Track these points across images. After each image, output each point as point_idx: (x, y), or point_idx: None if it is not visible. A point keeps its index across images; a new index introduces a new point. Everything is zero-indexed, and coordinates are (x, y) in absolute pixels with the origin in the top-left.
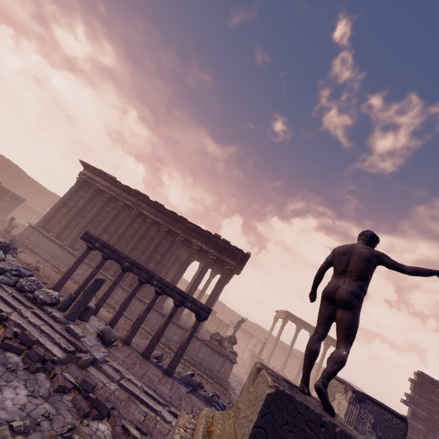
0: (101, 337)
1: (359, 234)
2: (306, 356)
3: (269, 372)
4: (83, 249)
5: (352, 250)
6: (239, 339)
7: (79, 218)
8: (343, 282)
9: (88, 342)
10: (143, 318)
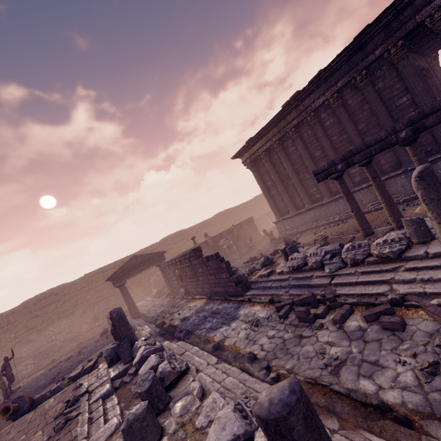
0: None
1: None
2: None
3: None
4: (324, 192)
5: None
6: None
7: (287, 183)
8: None
9: None
10: None
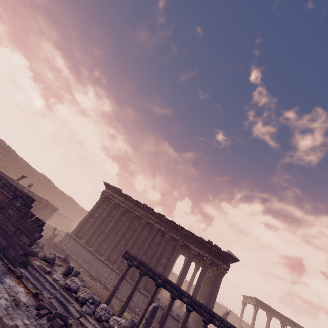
0: None
1: None
2: None
3: None
4: (106, 254)
5: None
6: None
7: (102, 227)
8: None
9: None
10: None
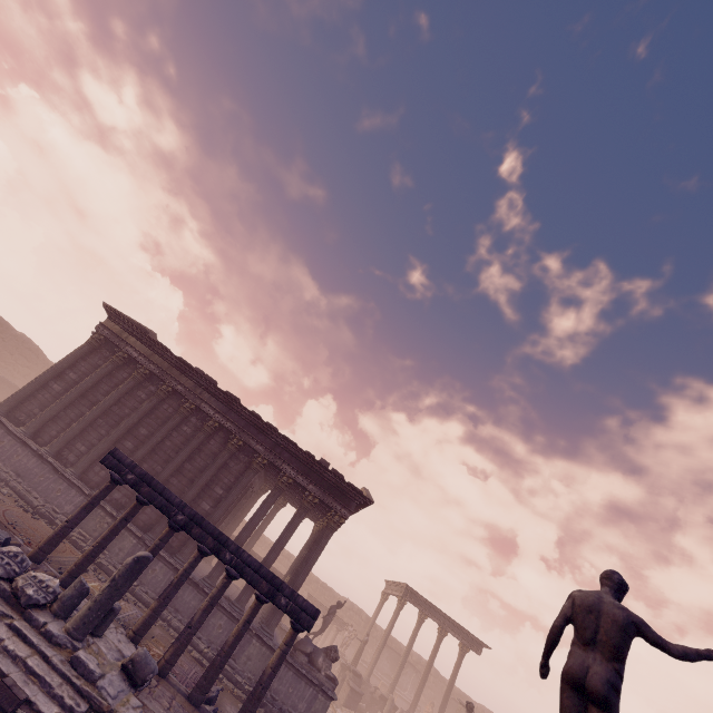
0: (128, 673)
1: (602, 575)
2: None
3: None
4: (82, 464)
5: (601, 605)
6: (317, 628)
7: (83, 404)
8: (593, 659)
9: (110, 688)
10: (198, 624)
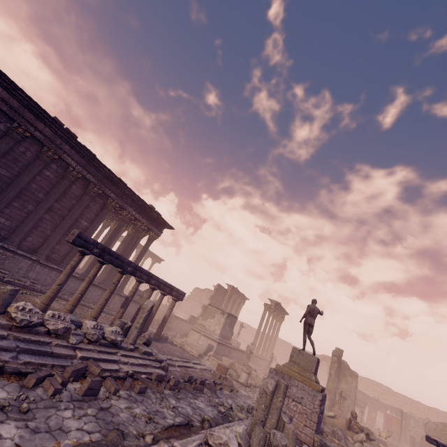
0: (146, 344)
1: (314, 300)
2: (305, 342)
3: (302, 350)
4: None
5: (315, 308)
6: None
7: None
8: (312, 319)
9: (153, 353)
10: None
